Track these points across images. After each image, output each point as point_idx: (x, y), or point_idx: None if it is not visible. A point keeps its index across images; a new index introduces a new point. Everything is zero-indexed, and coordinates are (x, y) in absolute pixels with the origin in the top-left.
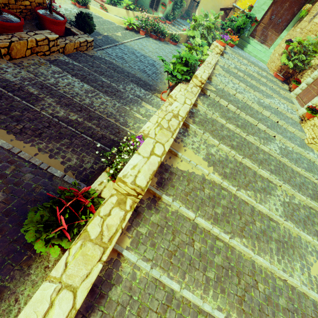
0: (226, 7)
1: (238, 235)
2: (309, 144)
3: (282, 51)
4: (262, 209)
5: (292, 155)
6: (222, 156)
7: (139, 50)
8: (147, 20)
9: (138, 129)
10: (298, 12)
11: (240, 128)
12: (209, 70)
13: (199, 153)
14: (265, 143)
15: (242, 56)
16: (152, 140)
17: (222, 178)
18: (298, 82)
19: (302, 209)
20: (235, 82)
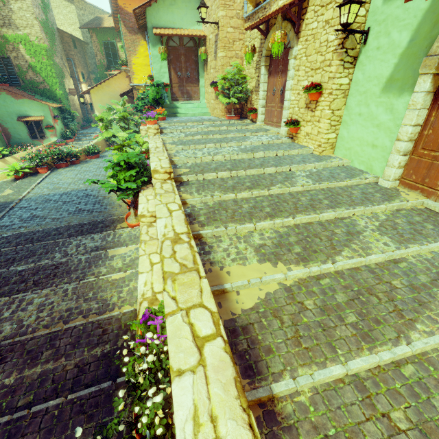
0: (125, 91)
1: (407, 328)
2: (321, 153)
3: (215, 95)
4: (376, 259)
5: (324, 174)
6: (273, 236)
7: (53, 192)
8: (39, 154)
9: (131, 296)
10: (198, 58)
11: (255, 189)
12: (163, 154)
13: (247, 259)
14: (292, 183)
15: (183, 122)
16: (178, 317)
17: (304, 264)
18: (254, 110)
19: (397, 219)
20: (200, 148)
